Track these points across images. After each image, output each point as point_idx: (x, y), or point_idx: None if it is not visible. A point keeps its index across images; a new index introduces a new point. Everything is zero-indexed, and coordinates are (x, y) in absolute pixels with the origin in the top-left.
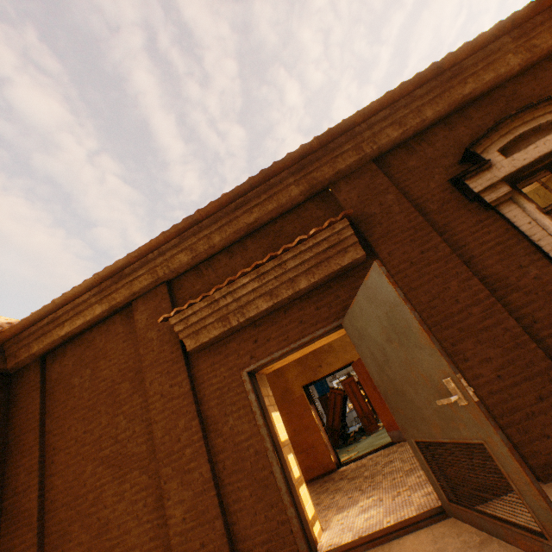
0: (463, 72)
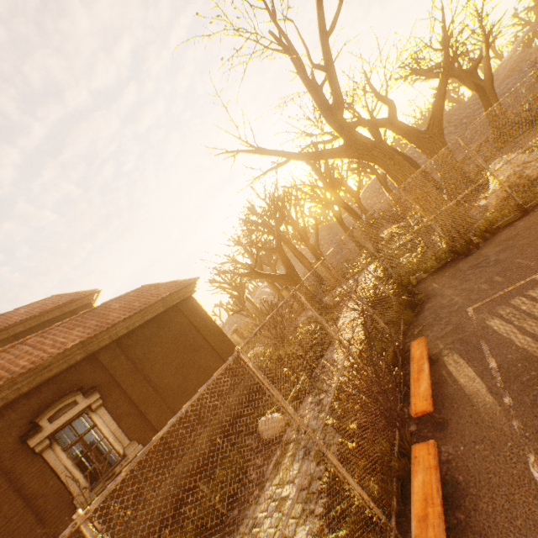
0: (45, 314)
